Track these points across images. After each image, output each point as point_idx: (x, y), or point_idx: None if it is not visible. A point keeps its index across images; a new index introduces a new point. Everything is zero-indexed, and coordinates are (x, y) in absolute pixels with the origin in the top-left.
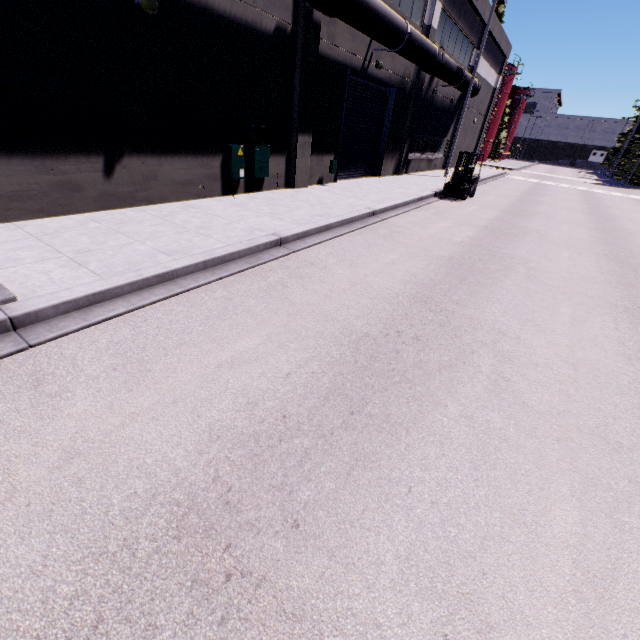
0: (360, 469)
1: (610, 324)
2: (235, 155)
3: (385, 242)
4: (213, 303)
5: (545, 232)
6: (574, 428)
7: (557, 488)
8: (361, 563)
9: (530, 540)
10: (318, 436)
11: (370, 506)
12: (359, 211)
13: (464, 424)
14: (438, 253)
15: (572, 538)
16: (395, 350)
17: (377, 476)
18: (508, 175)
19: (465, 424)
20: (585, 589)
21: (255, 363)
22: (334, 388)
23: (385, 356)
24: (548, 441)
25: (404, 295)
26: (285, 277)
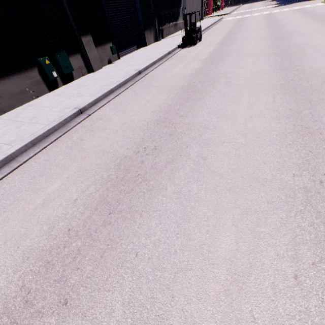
0: (109, 250)
1: (270, 99)
2: (45, 64)
3: (145, 89)
4: (37, 166)
5: (240, 50)
6: (240, 178)
7: (224, 223)
8: (101, 316)
9: (203, 264)
10: (87, 236)
11: (111, 274)
12: (130, 74)
13: (175, 198)
14: (175, 86)
15: (229, 254)
16: (141, 161)
17: (118, 252)
18: (224, 19)
19: (176, 198)
20: (232, 287)
21: (57, 199)
22: (101, 200)
23: (135, 167)
24: (223, 192)
25: (152, 121)
26: (83, 134)
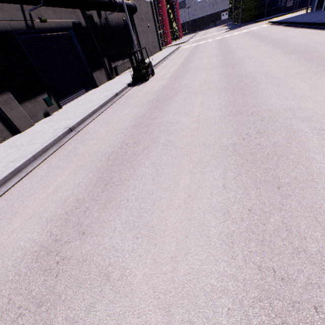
0: None
1: (219, 181)
2: None
3: (65, 161)
4: None
5: (190, 85)
6: None
7: None
8: None
9: None
10: None
11: None
12: (55, 136)
13: None
14: (103, 152)
15: None
16: None
17: None
18: (181, 47)
19: None
20: None
21: None
22: None
23: None
24: None
25: (31, 252)
26: None
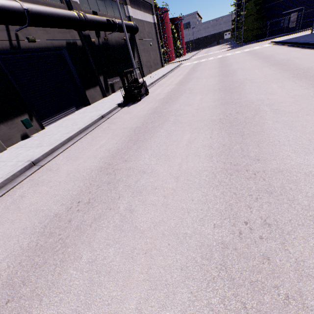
0: None
1: None
2: None
3: None
4: None
5: (181, 111)
6: None
7: None
8: None
9: None
10: None
11: None
12: (9, 173)
13: None
14: (45, 214)
15: None
16: None
17: None
18: (182, 64)
19: None
20: None
21: None
22: None
23: None
24: None
25: None
26: None
